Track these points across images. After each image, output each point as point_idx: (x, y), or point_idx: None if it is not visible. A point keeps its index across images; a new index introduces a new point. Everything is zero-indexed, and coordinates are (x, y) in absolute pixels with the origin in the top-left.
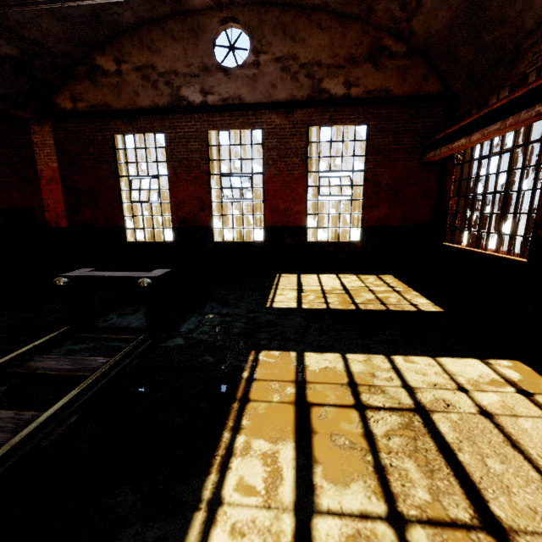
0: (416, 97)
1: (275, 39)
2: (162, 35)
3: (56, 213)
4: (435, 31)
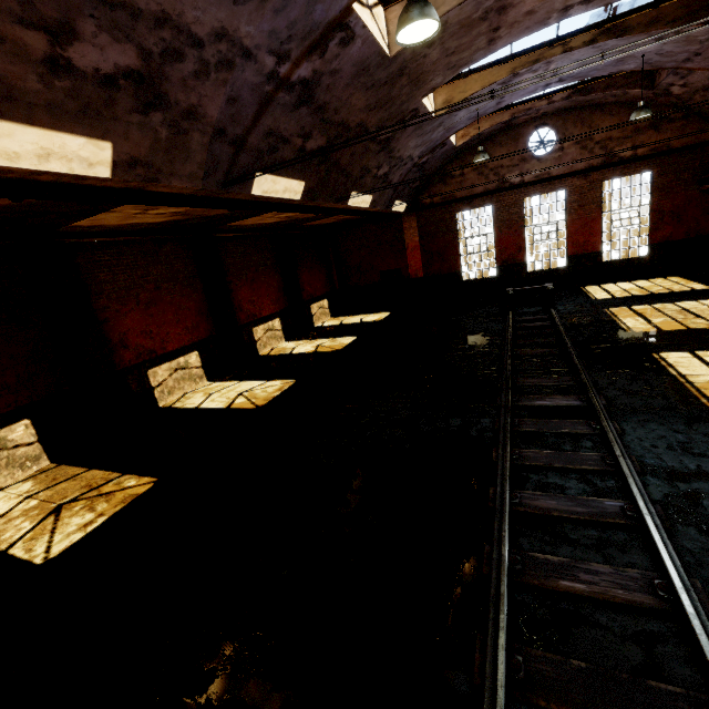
0: (693, 146)
1: (575, 130)
2: (492, 145)
3: (416, 269)
4: (706, 108)
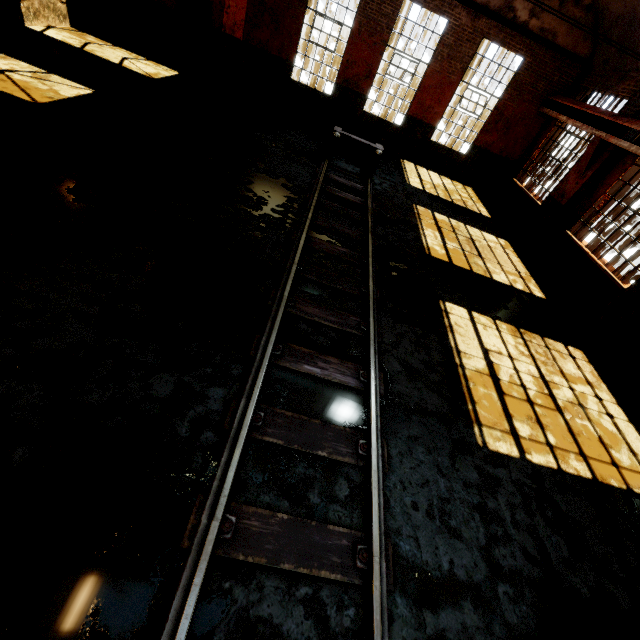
0: (568, 53)
1: None
2: None
3: (234, 20)
4: (611, 10)
